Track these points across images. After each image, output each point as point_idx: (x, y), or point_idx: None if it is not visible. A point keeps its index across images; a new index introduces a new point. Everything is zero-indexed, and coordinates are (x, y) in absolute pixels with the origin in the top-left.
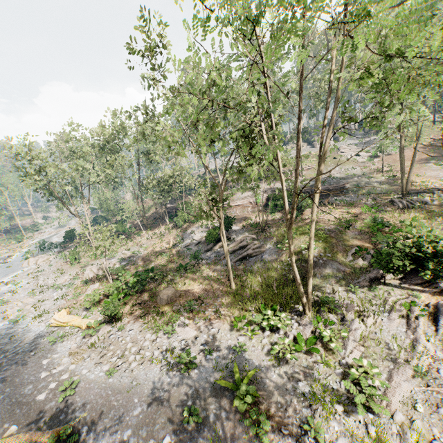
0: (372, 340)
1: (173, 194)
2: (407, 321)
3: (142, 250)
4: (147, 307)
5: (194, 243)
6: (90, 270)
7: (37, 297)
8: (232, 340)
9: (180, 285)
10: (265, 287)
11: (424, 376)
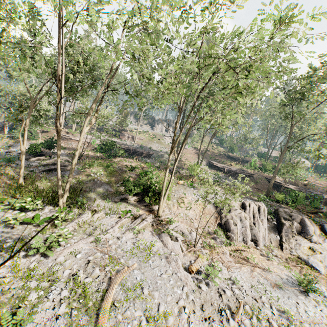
0: (89, 225)
1: None
2: (120, 219)
3: None
4: None
5: (17, 152)
6: None
7: None
8: None
9: None
10: (49, 189)
11: (96, 241)
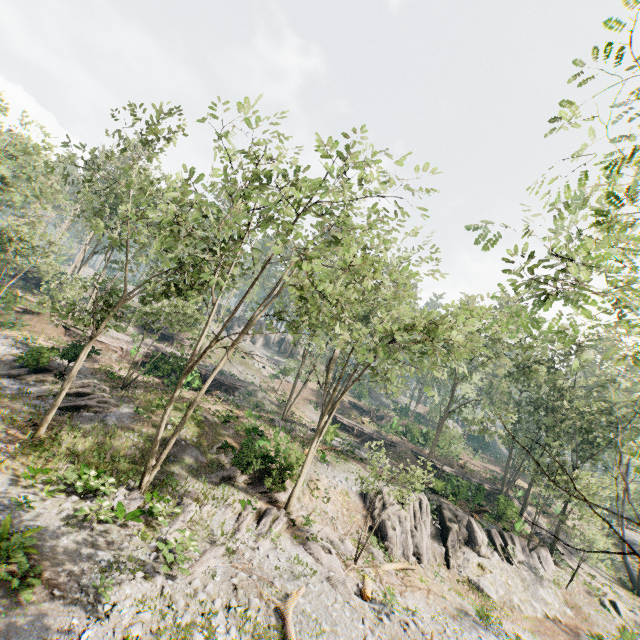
0: (201, 525)
1: None
2: (238, 517)
3: None
4: None
5: None
6: None
7: None
8: (9, 496)
9: None
10: (93, 452)
11: (233, 553)
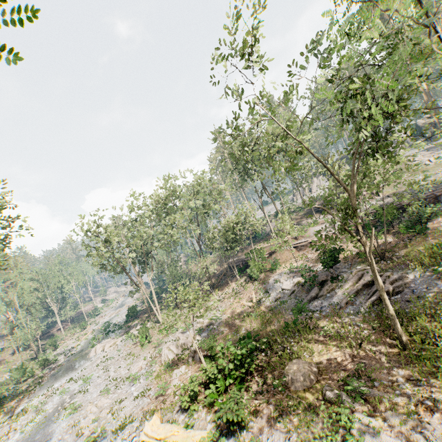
0: None
1: (239, 243)
2: None
3: (220, 314)
4: (277, 398)
5: (286, 294)
6: (167, 349)
7: (112, 397)
8: None
9: (305, 354)
10: None
11: None
